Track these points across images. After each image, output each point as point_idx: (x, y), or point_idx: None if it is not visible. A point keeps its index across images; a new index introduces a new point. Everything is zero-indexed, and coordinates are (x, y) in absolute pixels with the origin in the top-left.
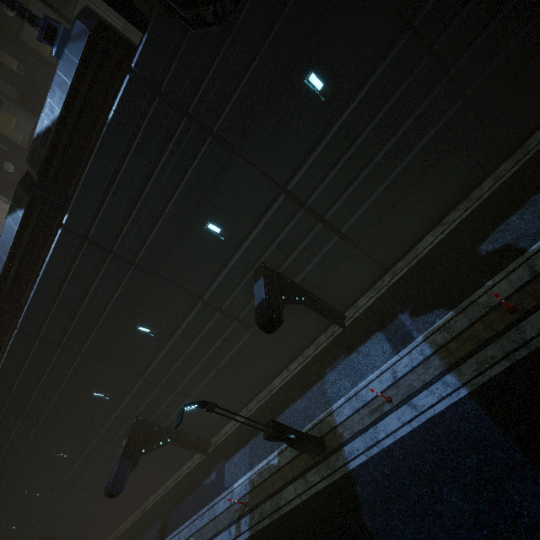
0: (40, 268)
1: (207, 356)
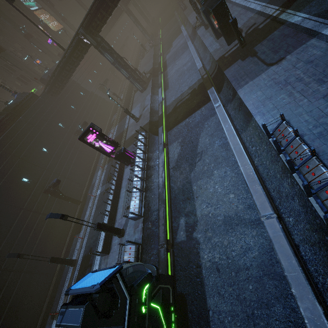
0: (7, 129)
1: (68, 159)
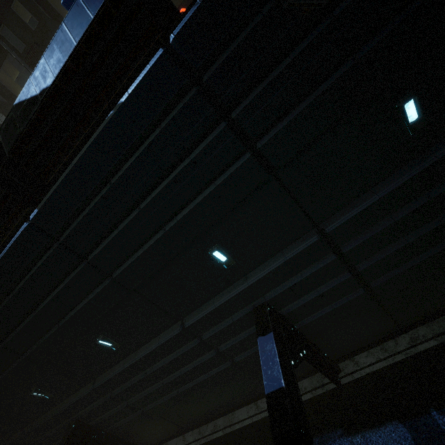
0: None
1: (170, 378)
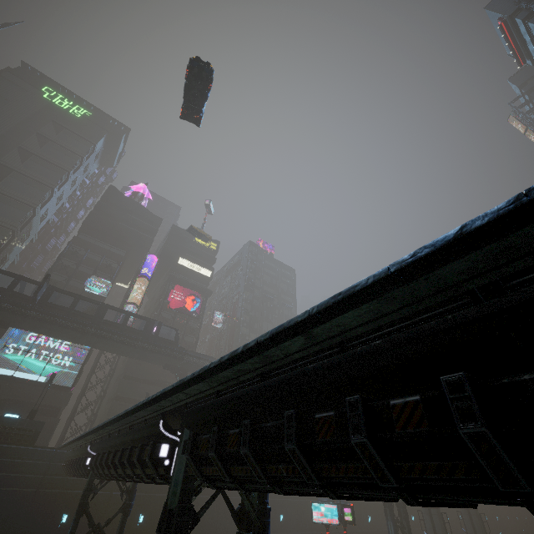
0: None
1: None
